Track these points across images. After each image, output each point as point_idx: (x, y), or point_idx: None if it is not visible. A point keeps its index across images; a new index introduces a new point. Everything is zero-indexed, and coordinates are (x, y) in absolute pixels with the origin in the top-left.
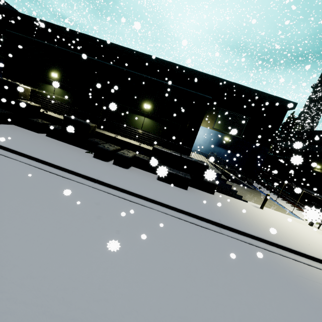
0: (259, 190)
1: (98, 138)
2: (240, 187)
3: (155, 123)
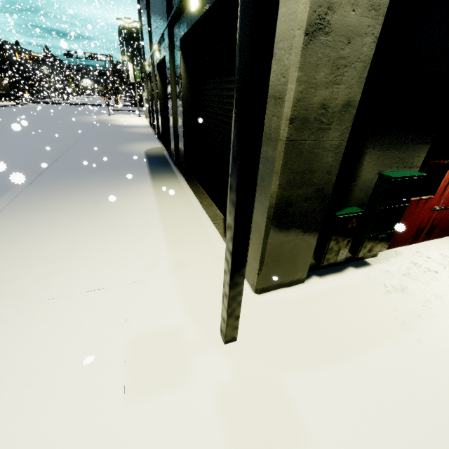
0: None
1: None
2: None
3: None
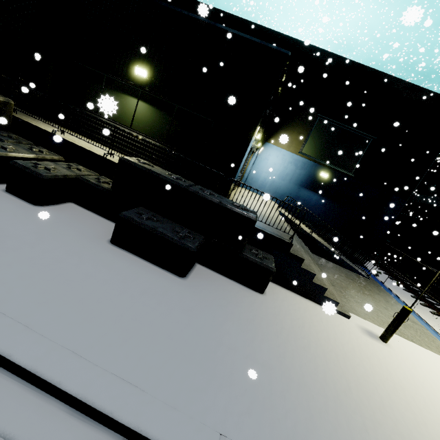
0: (376, 279)
1: (20, 132)
2: (338, 270)
3: (159, 114)
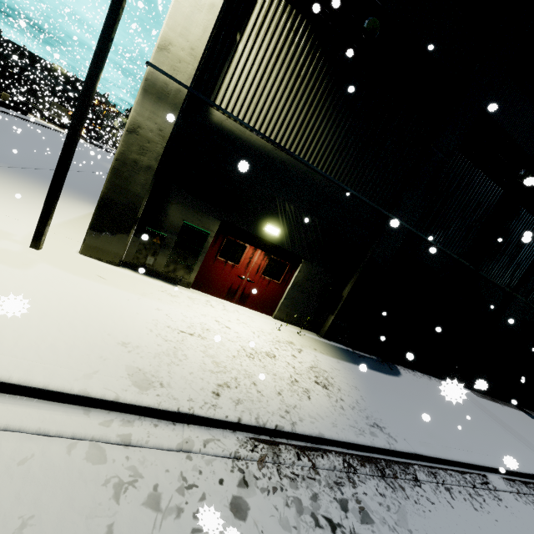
0: None
1: None
2: None
3: None
